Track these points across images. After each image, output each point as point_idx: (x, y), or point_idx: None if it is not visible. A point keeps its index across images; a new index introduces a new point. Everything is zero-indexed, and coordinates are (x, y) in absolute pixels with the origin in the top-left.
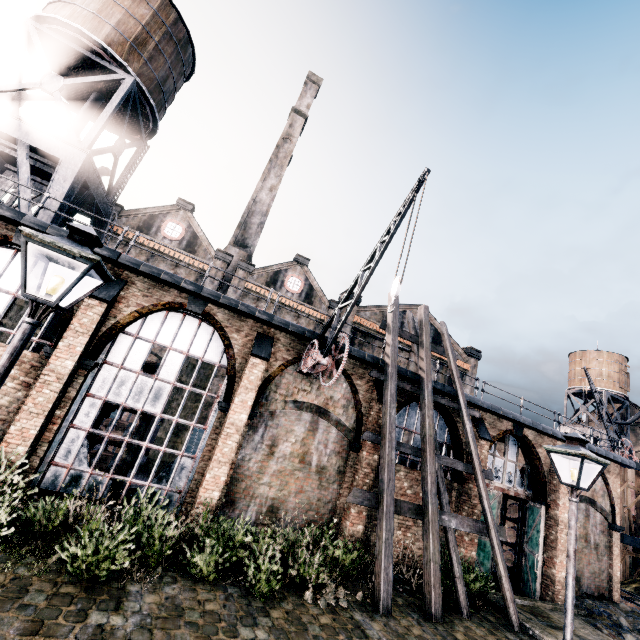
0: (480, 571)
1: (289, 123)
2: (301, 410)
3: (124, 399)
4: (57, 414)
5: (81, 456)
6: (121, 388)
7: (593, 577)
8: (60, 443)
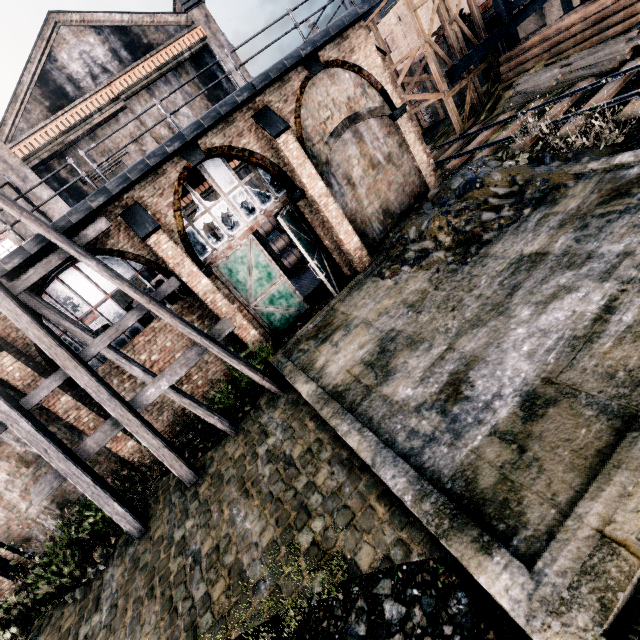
0: (293, 312)
1: None
2: None
3: None
4: None
5: None
6: None
7: (401, 191)
8: None
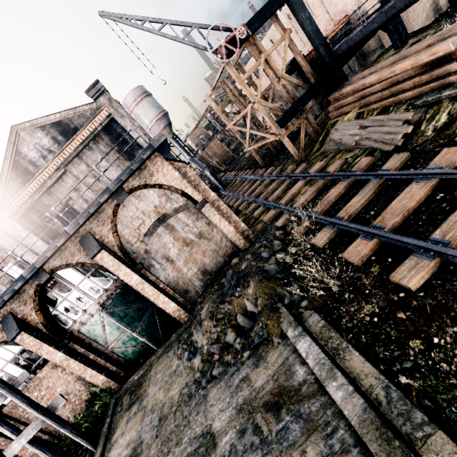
0: (141, 347)
1: None
2: None
3: None
4: None
5: None
6: None
7: (216, 255)
8: None
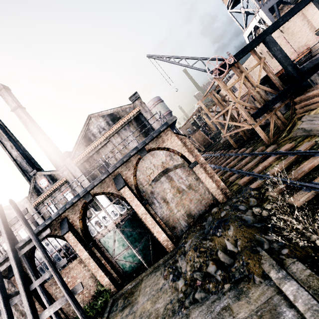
0: (135, 264)
1: None
2: None
3: None
4: None
5: None
6: None
7: (199, 203)
8: None
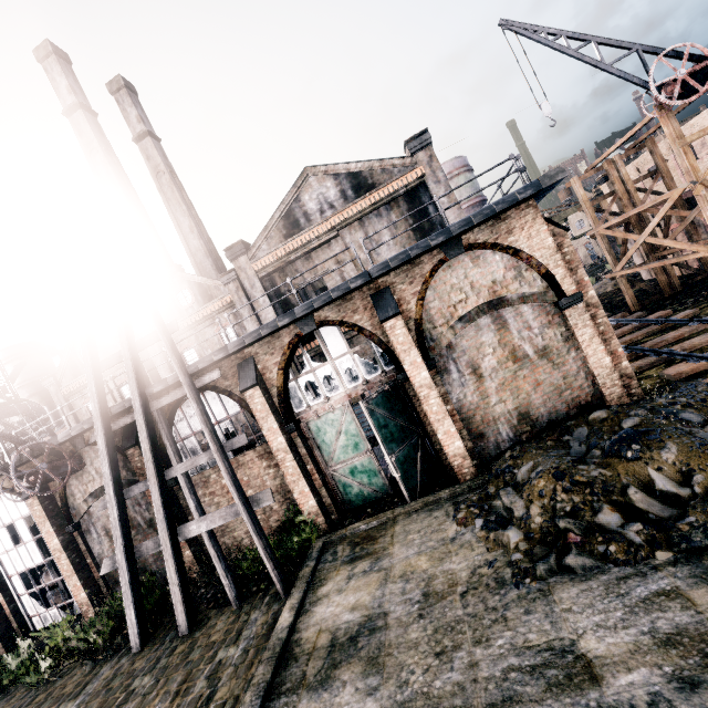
0: (373, 492)
1: (77, 134)
2: (99, 497)
3: (24, 566)
4: (1, 600)
5: (37, 606)
6: (18, 562)
7: (556, 395)
8: (24, 606)
